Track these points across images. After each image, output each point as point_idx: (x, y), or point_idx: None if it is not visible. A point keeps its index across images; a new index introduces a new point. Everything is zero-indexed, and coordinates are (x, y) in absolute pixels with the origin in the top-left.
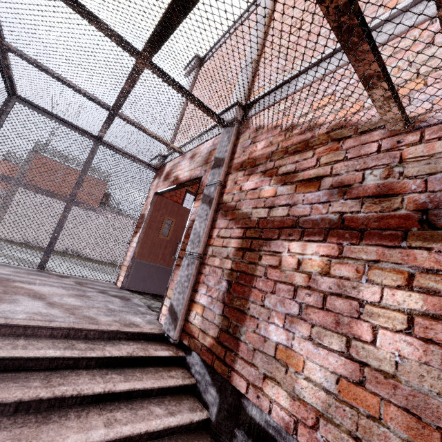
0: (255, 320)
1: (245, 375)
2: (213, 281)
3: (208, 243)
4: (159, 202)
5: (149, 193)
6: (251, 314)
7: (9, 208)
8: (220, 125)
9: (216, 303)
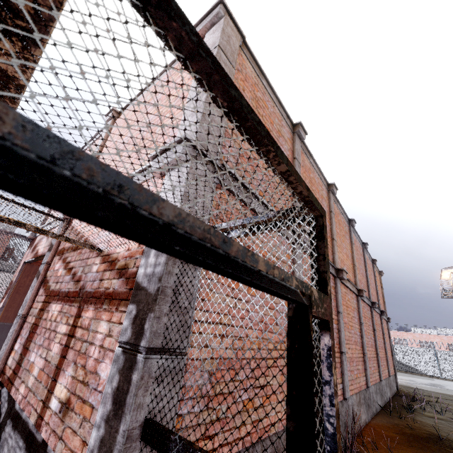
0: (30, 352)
1: (16, 385)
2: (25, 332)
3: (32, 306)
4: (28, 269)
5: (21, 261)
6: (30, 349)
7: None
8: (58, 220)
9: (21, 347)
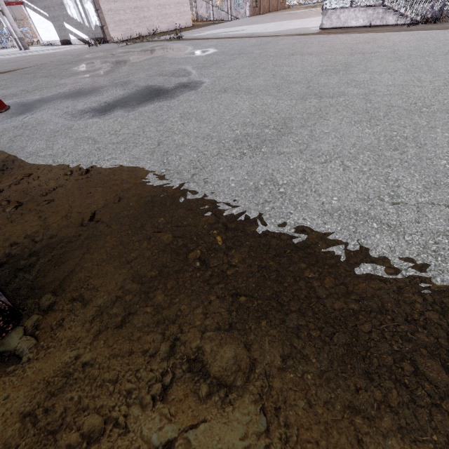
0: None
1: None
2: None
3: None
4: None
5: None
6: None
7: (100, 7)
8: None
9: None
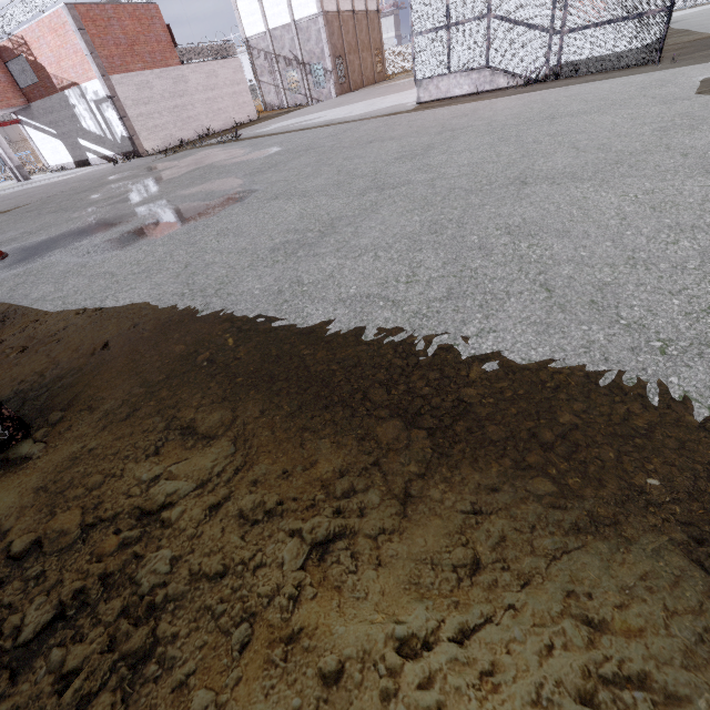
0: None
1: None
2: None
3: None
4: None
5: None
6: None
7: (126, 113)
8: None
9: None
